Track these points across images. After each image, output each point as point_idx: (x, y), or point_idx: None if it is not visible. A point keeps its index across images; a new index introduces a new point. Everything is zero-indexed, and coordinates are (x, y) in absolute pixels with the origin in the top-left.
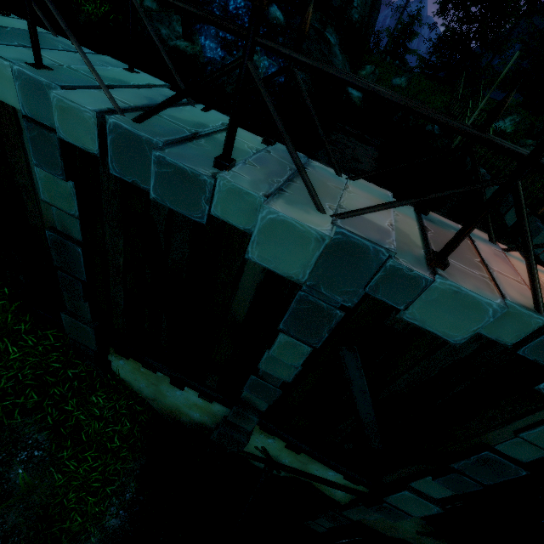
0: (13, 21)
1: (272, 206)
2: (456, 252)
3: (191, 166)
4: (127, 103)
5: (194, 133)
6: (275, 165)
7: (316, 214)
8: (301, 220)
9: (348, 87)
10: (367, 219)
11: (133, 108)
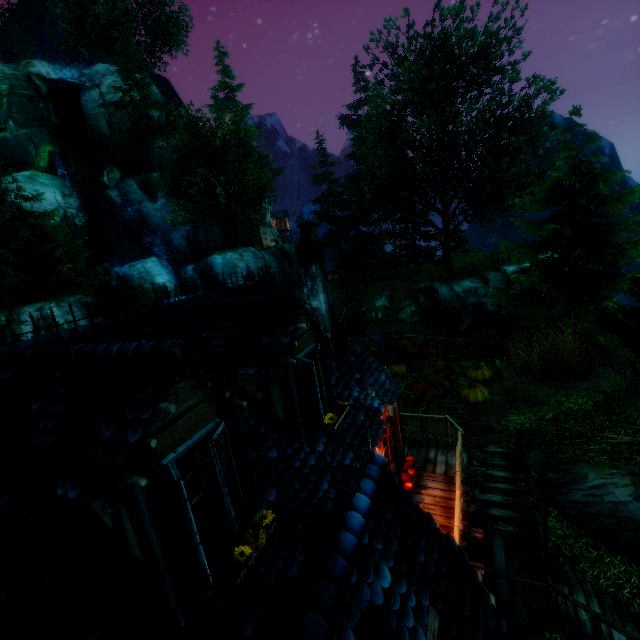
0: None
1: None
2: None
3: None
4: None
5: None
6: None
7: None
8: None
9: None
10: None
11: None
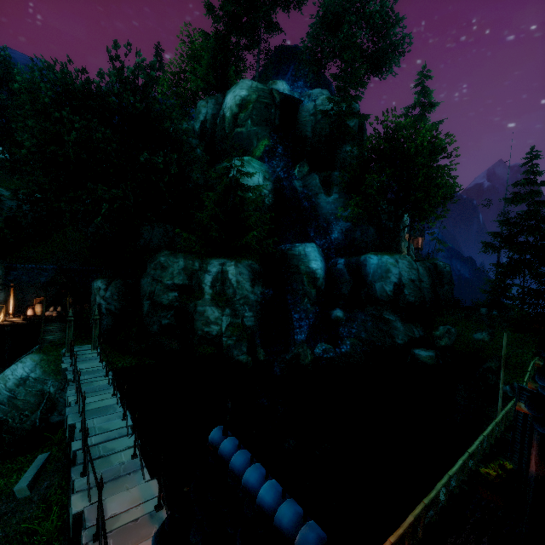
0: (111, 400)
1: (72, 496)
2: (124, 537)
3: (74, 474)
4: (93, 442)
5: (100, 456)
6: (112, 473)
7: (85, 502)
8: (73, 504)
9: (414, 350)
10: (106, 508)
11: (91, 445)
